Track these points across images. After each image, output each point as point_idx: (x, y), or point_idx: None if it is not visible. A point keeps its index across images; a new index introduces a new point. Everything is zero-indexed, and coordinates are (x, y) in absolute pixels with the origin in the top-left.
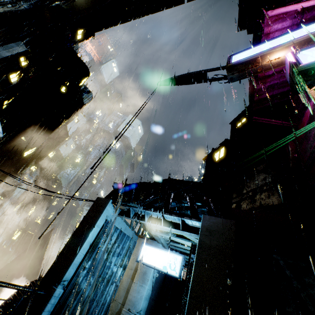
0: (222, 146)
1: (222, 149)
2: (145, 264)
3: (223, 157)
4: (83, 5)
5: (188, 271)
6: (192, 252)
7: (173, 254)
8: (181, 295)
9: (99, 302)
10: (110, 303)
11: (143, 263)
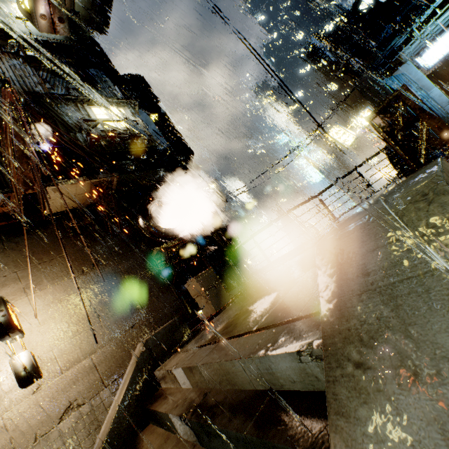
0: None
1: None
2: (441, 59)
3: None
4: (87, 4)
5: None
6: None
7: None
8: (447, 78)
9: (436, 110)
10: (439, 106)
11: (438, 61)
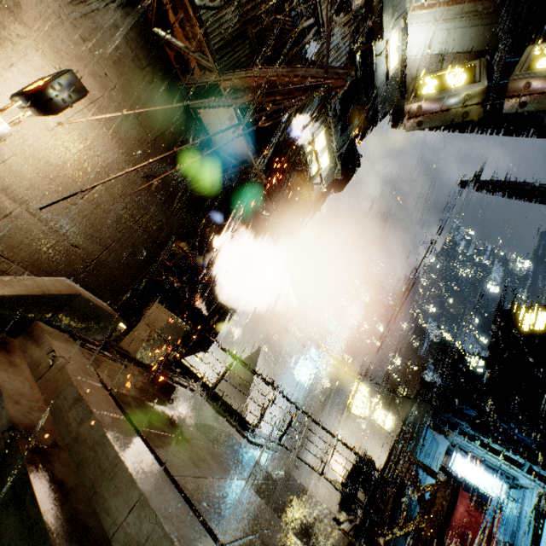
0: (544, 309)
1: (543, 314)
2: (461, 476)
3: (543, 331)
4: None
5: (537, 516)
6: (540, 500)
7: (495, 479)
8: None
9: None
10: None
11: (459, 475)
